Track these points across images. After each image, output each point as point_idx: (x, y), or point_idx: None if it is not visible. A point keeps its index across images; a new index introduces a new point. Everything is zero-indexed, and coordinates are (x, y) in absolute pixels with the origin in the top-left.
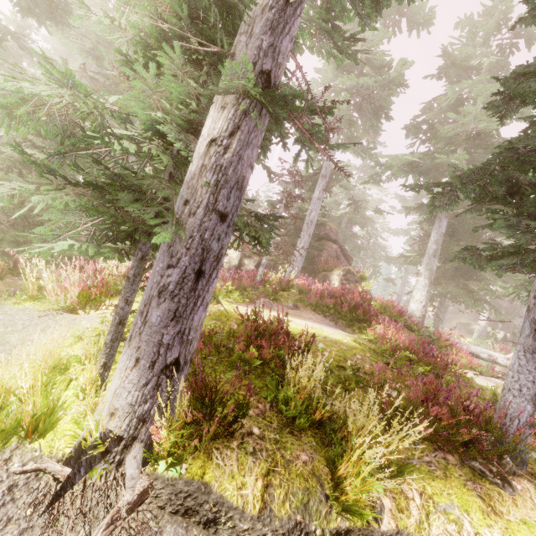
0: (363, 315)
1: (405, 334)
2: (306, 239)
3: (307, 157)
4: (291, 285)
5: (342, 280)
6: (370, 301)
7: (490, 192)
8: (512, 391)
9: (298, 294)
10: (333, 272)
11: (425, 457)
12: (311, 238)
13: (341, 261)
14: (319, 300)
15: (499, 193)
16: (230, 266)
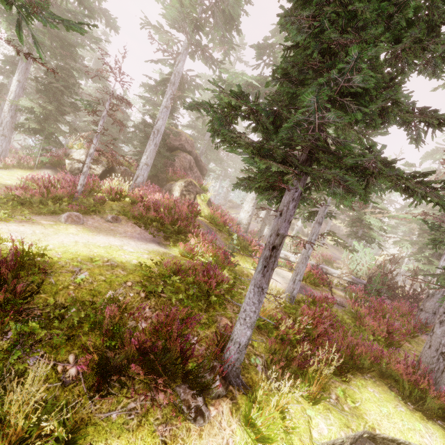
0: (184, 227)
1: (211, 247)
2: (152, 148)
3: (32, 34)
4: (118, 196)
5: (183, 191)
6: (198, 213)
7: (261, 123)
8: (240, 320)
9: (131, 204)
10: (176, 183)
11: (131, 403)
12: (161, 147)
13: (194, 172)
14: (144, 212)
15: (267, 125)
16: (74, 169)
